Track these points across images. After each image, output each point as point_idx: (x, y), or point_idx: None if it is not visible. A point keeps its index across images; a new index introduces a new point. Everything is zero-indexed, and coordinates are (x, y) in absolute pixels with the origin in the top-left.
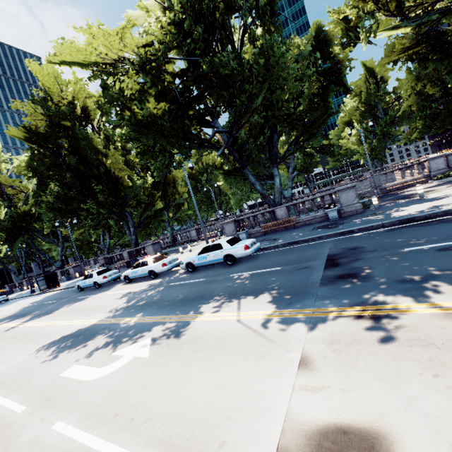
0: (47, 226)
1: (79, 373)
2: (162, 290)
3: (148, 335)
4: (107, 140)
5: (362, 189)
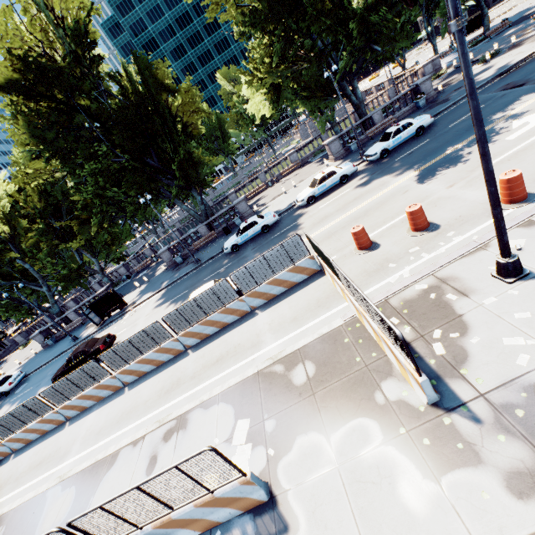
0: (93, 222)
1: (523, 131)
2: (405, 159)
3: (504, 126)
4: (129, 80)
5: (384, 102)
